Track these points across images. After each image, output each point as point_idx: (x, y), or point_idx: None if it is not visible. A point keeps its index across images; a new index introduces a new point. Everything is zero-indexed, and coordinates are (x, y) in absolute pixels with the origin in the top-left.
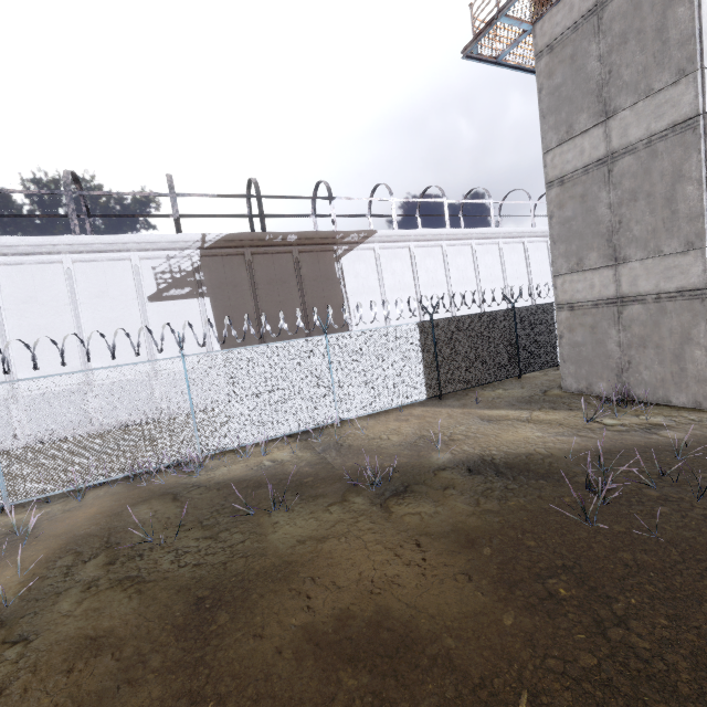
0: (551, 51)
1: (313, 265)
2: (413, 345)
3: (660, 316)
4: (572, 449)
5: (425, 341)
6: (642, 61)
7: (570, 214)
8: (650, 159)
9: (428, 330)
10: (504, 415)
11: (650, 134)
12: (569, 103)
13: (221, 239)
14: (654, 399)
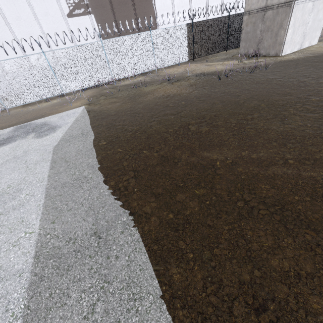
0: None
1: None
2: (184, 35)
3: (276, 16)
4: (228, 69)
5: (189, 34)
6: None
7: None
8: None
9: (190, 28)
10: (213, 64)
11: None
12: None
13: None
14: (265, 54)
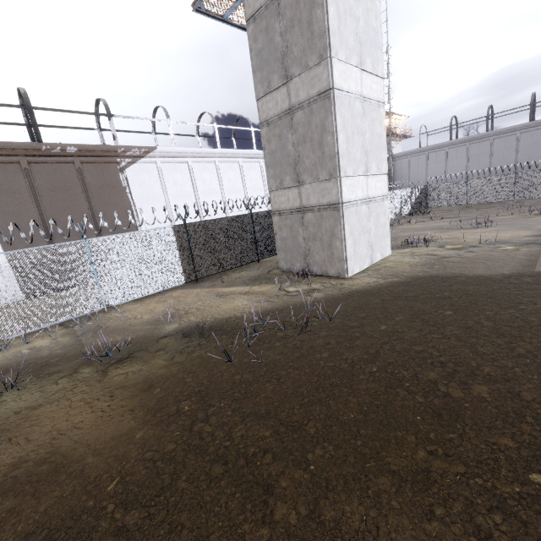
0: (255, 21)
1: (97, 175)
2: (170, 243)
3: (321, 220)
4: (258, 311)
5: (181, 240)
6: (302, 43)
7: (274, 148)
8: (310, 115)
9: (182, 232)
10: (233, 291)
11: (309, 97)
12: (267, 64)
13: None
14: (321, 272)
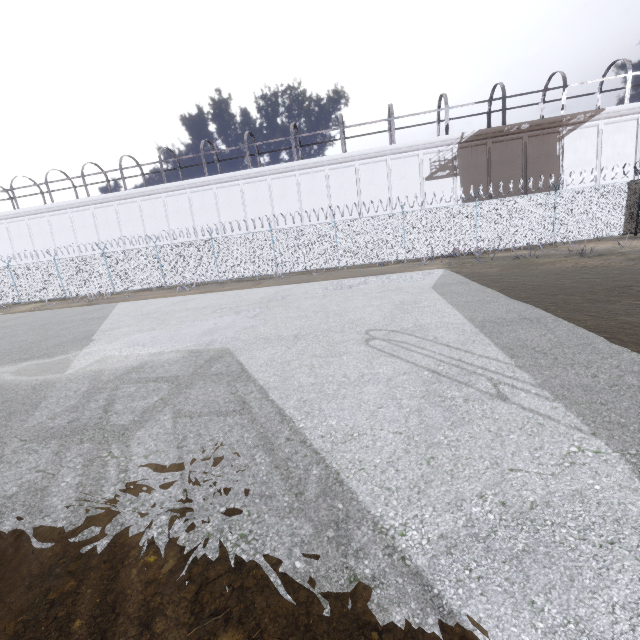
0: None
1: (537, 147)
2: (620, 197)
3: None
4: None
5: (631, 195)
6: None
7: None
8: None
9: (635, 187)
10: None
11: None
12: None
13: (473, 135)
14: None
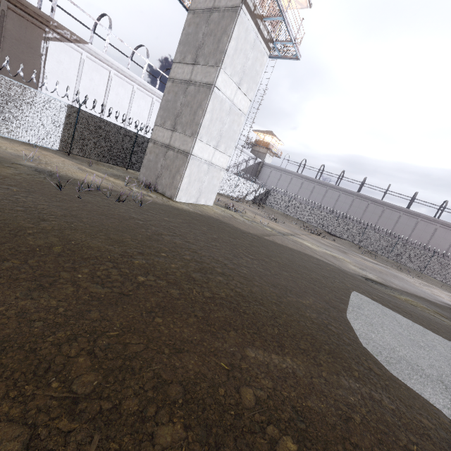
0: (194, 14)
1: (19, 28)
2: (60, 115)
3: (176, 159)
4: (101, 185)
5: (70, 118)
6: (211, 48)
7: (170, 99)
8: (197, 92)
9: (74, 113)
10: (93, 172)
11: (201, 82)
12: (189, 45)
13: None
14: (162, 192)
